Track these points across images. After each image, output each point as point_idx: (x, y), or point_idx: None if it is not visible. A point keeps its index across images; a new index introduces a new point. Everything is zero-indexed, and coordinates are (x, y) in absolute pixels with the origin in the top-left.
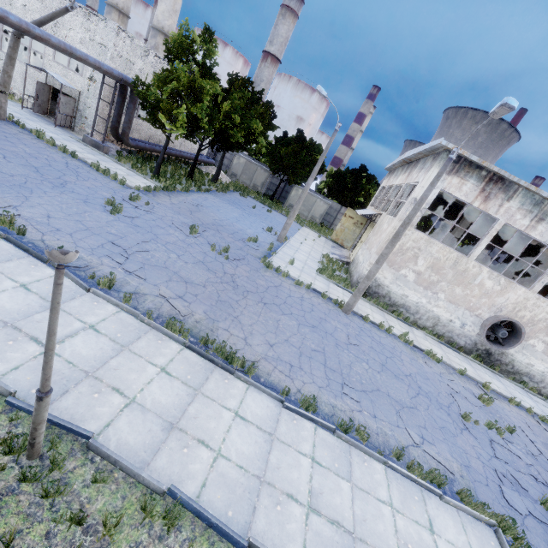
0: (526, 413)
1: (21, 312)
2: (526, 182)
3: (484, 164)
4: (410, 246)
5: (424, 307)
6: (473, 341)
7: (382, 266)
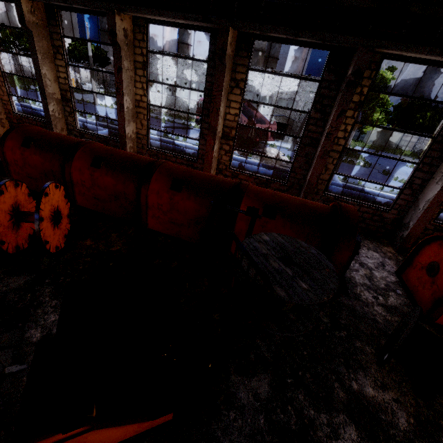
0: None
1: None
2: None
3: None
4: None
5: None
6: None
7: None
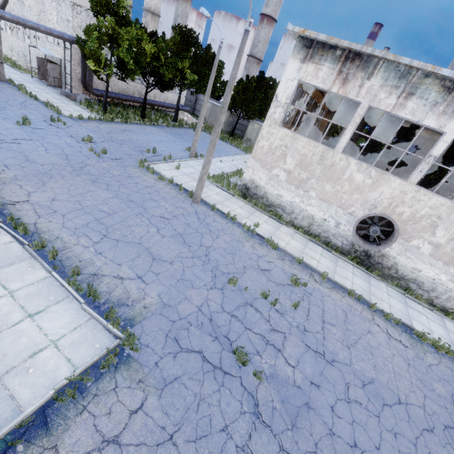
0: (365, 308)
1: None
2: (381, 51)
3: (333, 41)
4: (278, 144)
5: (298, 207)
6: (349, 241)
7: (256, 168)
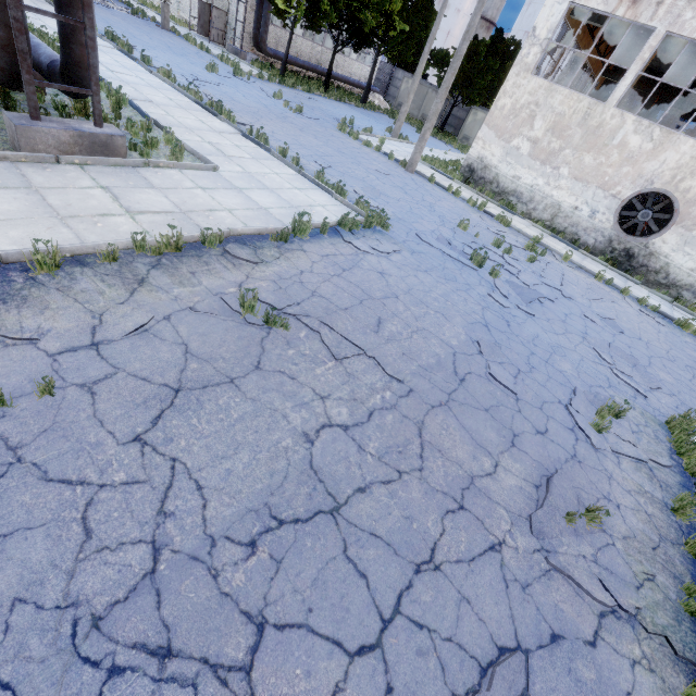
0: (615, 292)
1: (108, 63)
2: None
3: None
4: (525, 102)
5: (540, 192)
6: (606, 237)
7: (489, 139)
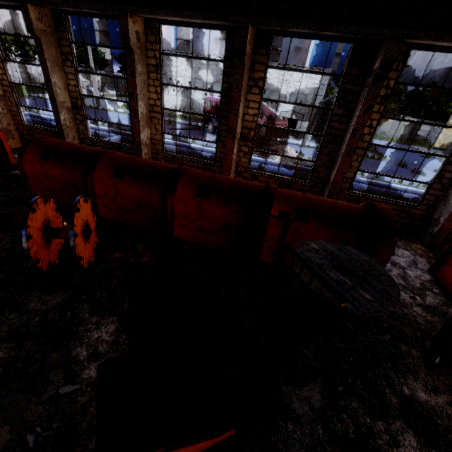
0: None
1: None
2: None
3: None
4: None
5: None
6: None
7: None
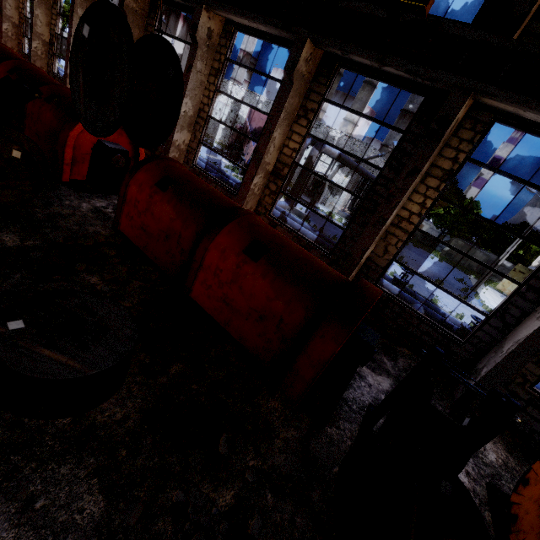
0: None
1: None
2: None
3: None
4: None
5: None
6: None
7: None
